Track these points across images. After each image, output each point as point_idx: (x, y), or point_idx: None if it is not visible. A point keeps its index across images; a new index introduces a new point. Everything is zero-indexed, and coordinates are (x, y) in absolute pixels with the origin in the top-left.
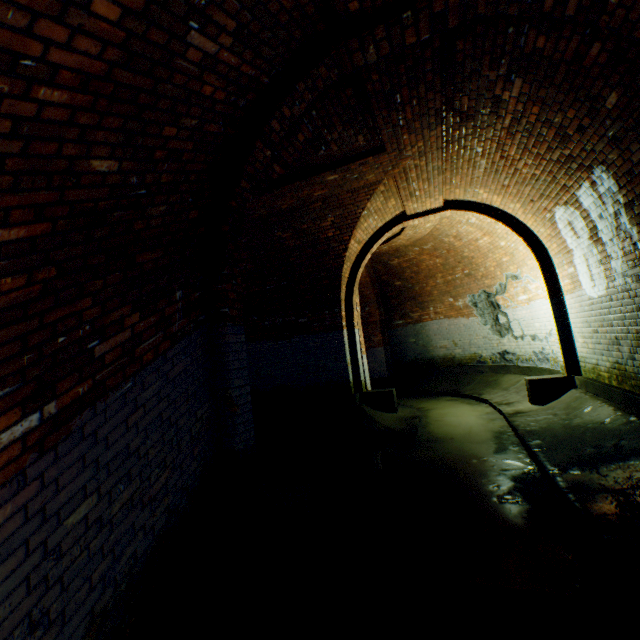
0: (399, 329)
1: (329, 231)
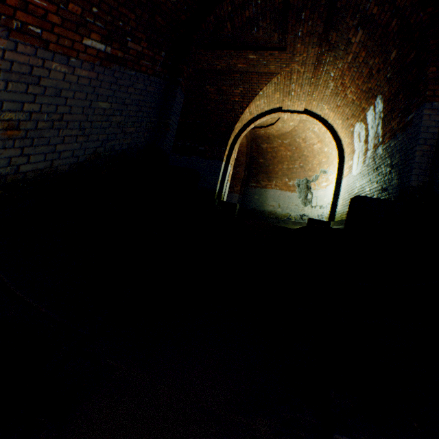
0: (251, 188)
1: (237, 97)
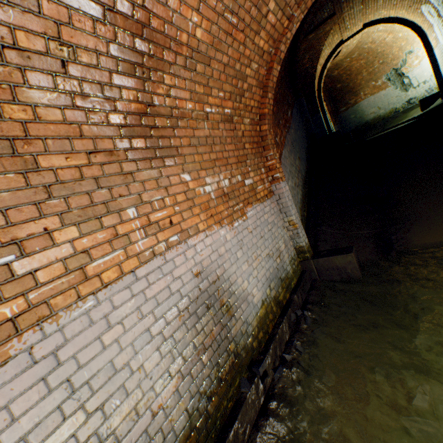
0: (343, 113)
1: (306, 65)
